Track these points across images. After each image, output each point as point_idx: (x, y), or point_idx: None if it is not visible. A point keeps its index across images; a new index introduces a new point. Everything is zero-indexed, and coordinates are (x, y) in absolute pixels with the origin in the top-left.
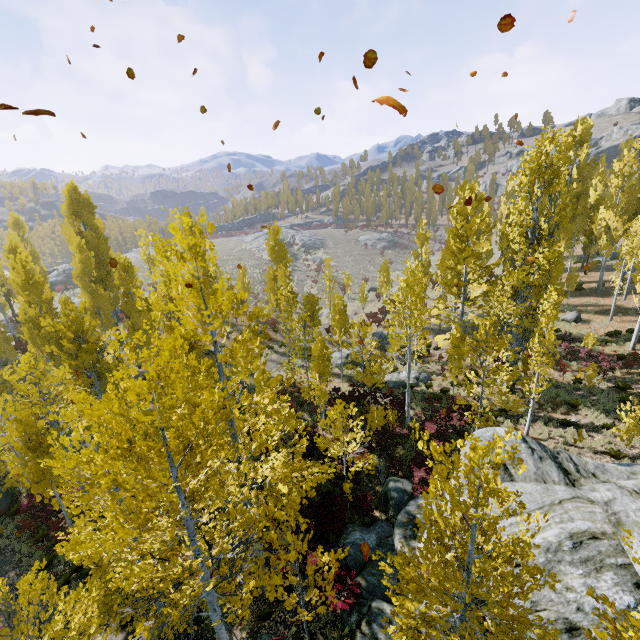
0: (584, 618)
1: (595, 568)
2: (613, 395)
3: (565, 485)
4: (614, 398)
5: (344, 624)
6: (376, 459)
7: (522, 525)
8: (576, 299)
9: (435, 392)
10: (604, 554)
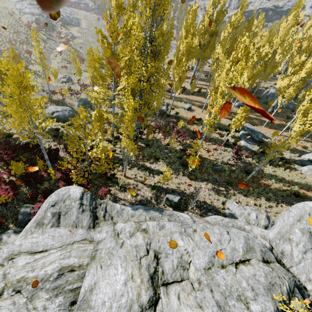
0: None
1: (56, 294)
2: (178, 154)
3: (87, 228)
4: (177, 156)
5: None
6: (28, 189)
7: (41, 261)
8: (195, 97)
9: (93, 144)
10: (68, 283)
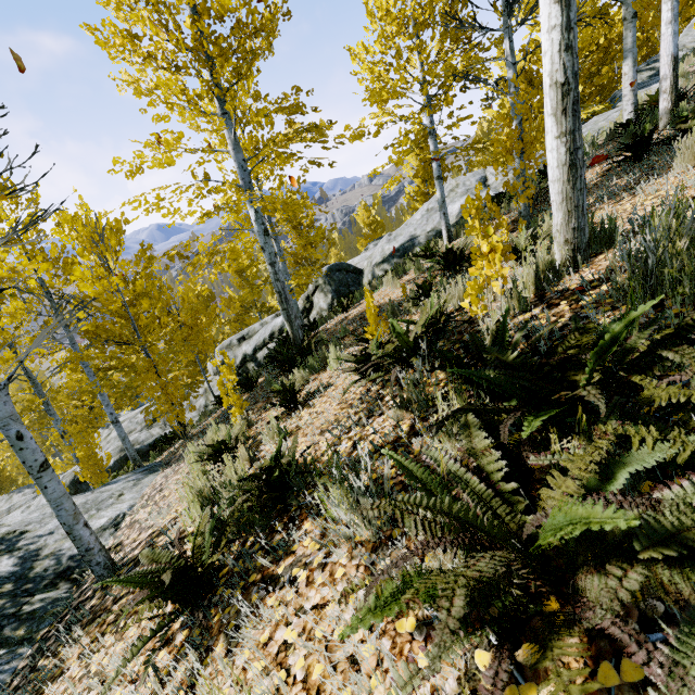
0: None
1: None
2: None
3: None
4: None
5: None
6: None
7: None
8: None
9: None
10: None
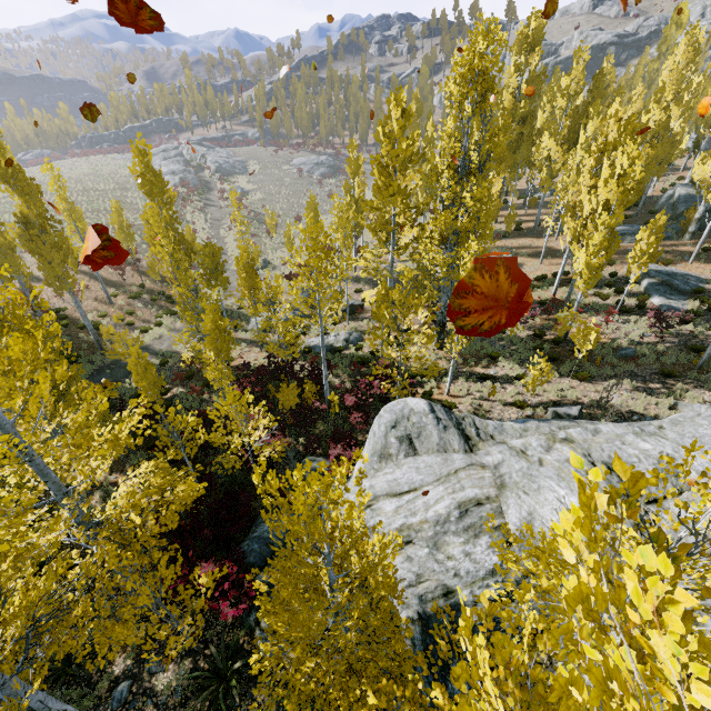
0: (459, 582)
1: (474, 534)
2: (530, 343)
3: (464, 452)
4: (530, 347)
5: (243, 624)
6: (294, 438)
7: (418, 501)
8: (514, 241)
9: (364, 355)
10: (484, 519)
